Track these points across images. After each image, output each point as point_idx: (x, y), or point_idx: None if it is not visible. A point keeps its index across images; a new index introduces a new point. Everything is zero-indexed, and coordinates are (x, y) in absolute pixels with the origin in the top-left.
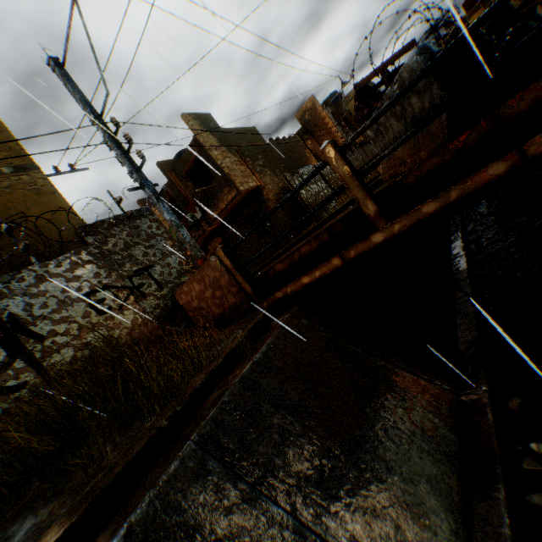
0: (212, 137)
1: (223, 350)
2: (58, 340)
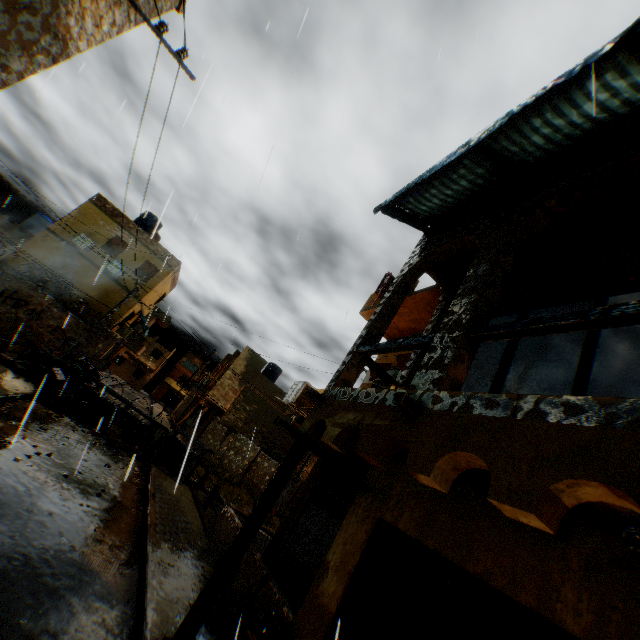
0: (243, 367)
1: (7, 357)
2: (39, 323)
